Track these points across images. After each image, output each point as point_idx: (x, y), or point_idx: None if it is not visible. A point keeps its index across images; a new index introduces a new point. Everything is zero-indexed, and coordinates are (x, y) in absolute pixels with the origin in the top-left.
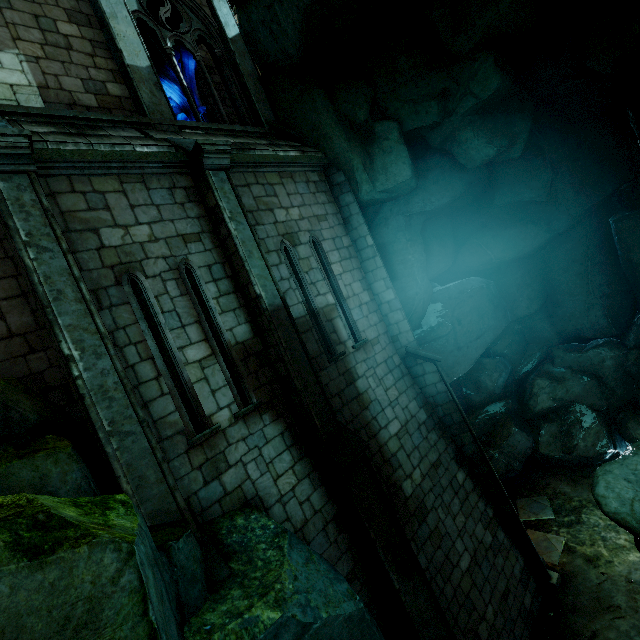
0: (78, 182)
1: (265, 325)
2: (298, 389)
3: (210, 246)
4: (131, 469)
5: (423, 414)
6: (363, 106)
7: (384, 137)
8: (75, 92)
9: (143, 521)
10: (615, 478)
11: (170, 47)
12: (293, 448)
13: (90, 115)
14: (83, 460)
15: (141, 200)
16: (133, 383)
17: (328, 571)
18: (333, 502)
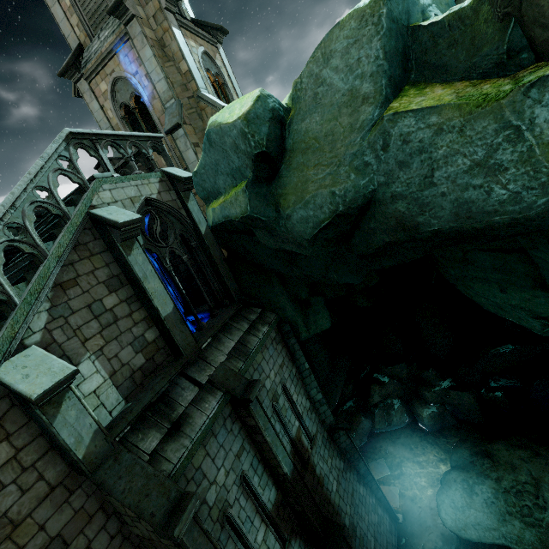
0: (188, 472)
1: (289, 488)
2: (310, 518)
3: (248, 448)
4: None
5: (342, 463)
6: (305, 289)
7: (315, 304)
8: (130, 360)
9: None
10: (447, 506)
11: (170, 265)
12: (305, 548)
13: (158, 388)
14: None
15: (215, 450)
16: None
17: None
18: None
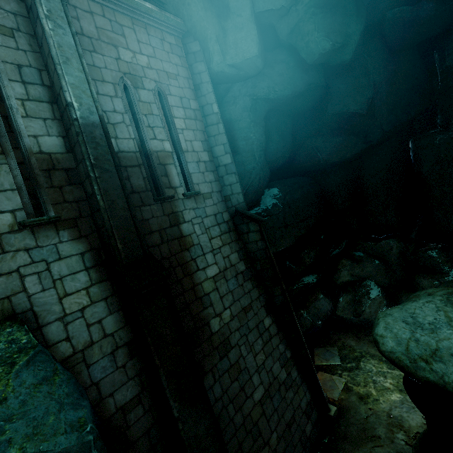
0: None
1: (74, 137)
2: (101, 208)
3: (25, 47)
4: None
5: (242, 265)
6: None
7: (238, 13)
8: None
9: None
10: (394, 320)
11: None
12: (93, 270)
13: None
14: None
15: None
16: None
17: (67, 395)
18: (130, 328)
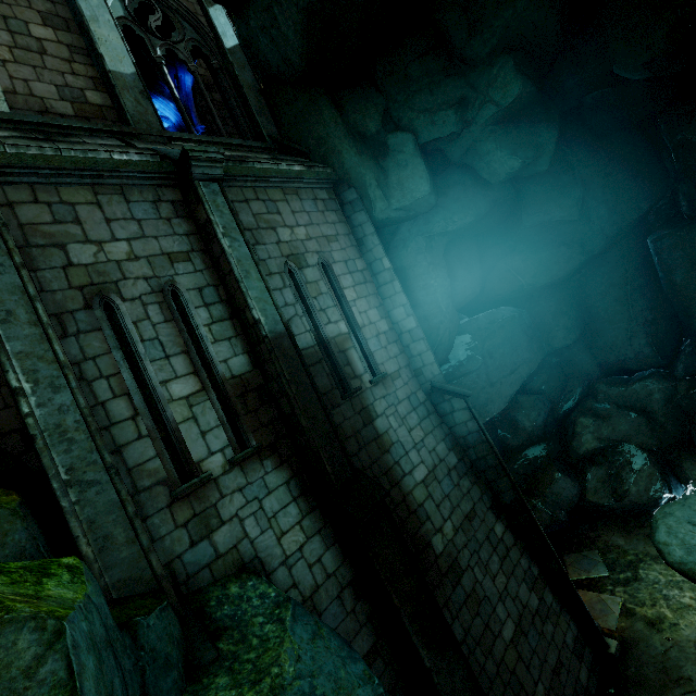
0: (42, 191)
1: (265, 355)
2: (305, 428)
3: (201, 266)
4: (94, 527)
5: (453, 457)
6: (374, 117)
7: (398, 150)
8: (48, 99)
9: (97, 591)
10: (677, 521)
11: (160, 56)
12: (301, 499)
13: (63, 122)
14: (34, 518)
15: (119, 214)
16: (103, 424)
17: (340, 648)
18: (349, 563)
